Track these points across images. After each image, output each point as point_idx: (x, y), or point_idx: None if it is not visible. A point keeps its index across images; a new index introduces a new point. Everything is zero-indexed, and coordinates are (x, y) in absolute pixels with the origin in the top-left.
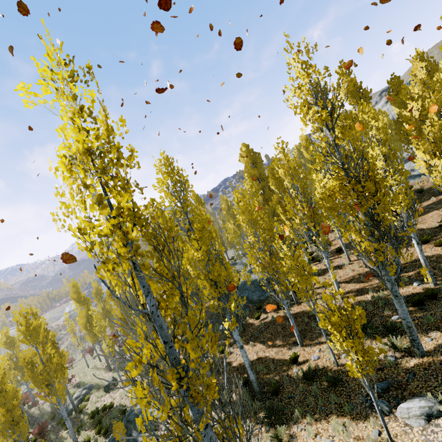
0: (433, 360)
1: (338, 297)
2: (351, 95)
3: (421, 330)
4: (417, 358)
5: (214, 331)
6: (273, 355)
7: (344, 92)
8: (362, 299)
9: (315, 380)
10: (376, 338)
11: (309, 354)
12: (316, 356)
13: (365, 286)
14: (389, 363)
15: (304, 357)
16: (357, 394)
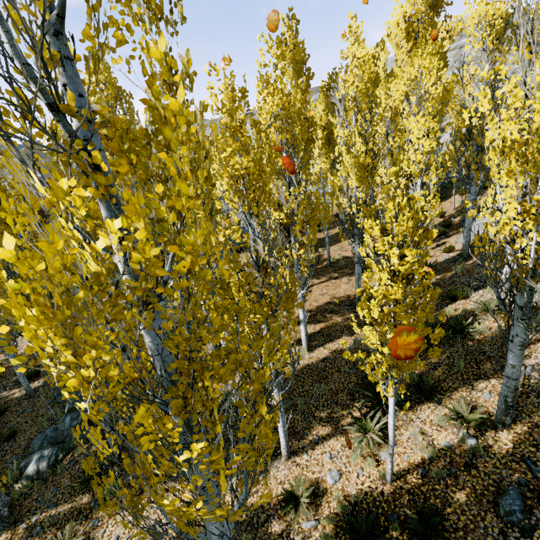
0: (529, 428)
1: (304, 348)
2: (295, 67)
3: (460, 382)
4: (503, 429)
5: (4, 483)
6: (229, 501)
7: (288, 56)
8: (338, 347)
9: (377, 537)
10: (409, 408)
11: (314, 472)
12: (337, 473)
13: (329, 328)
14: (478, 451)
15: (309, 482)
16: (484, 539)
